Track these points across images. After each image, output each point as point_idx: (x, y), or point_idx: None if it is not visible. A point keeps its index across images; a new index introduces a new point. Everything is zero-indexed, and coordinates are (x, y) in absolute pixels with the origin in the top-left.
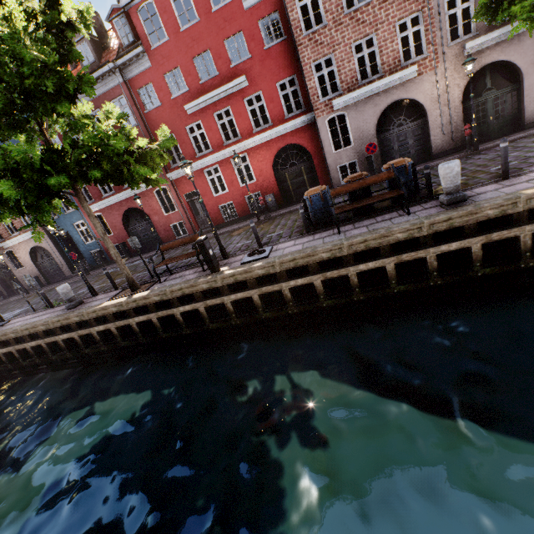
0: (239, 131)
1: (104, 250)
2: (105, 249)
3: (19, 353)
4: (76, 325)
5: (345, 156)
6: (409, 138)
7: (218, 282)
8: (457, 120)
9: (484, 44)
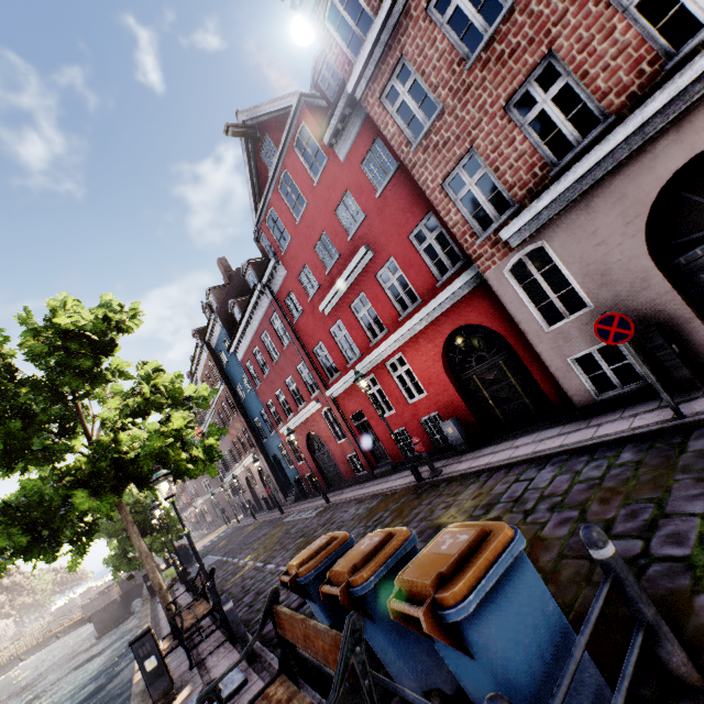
0: (383, 322)
1: (303, 478)
2: (302, 477)
3: None
4: None
5: (577, 334)
6: None
7: None
8: None
9: None
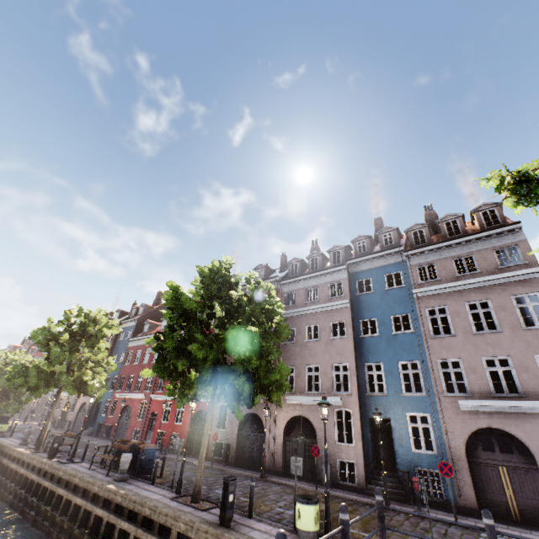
0: None
1: (104, 425)
2: (105, 424)
3: None
4: (5, 454)
5: (220, 435)
6: (255, 443)
7: (39, 463)
8: (279, 447)
9: (296, 401)
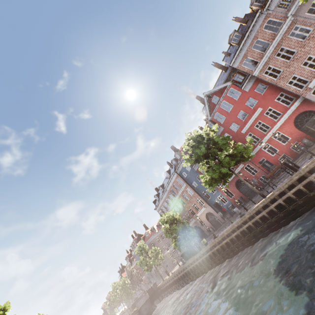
0: (268, 125)
1: (233, 204)
2: (233, 203)
3: (230, 241)
4: (248, 219)
5: None
6: None
7: (301, 173)
8: None
9: None
